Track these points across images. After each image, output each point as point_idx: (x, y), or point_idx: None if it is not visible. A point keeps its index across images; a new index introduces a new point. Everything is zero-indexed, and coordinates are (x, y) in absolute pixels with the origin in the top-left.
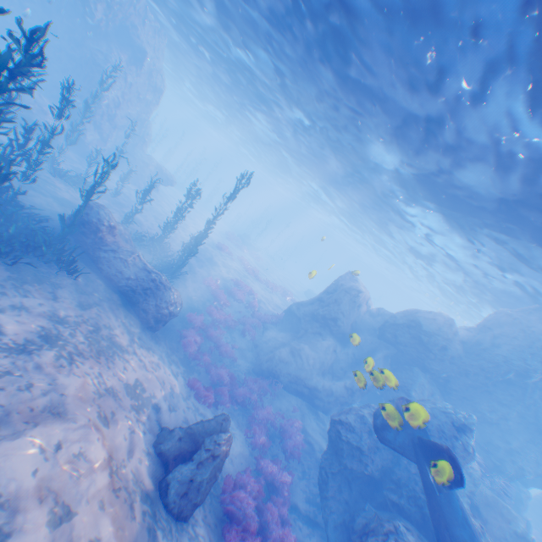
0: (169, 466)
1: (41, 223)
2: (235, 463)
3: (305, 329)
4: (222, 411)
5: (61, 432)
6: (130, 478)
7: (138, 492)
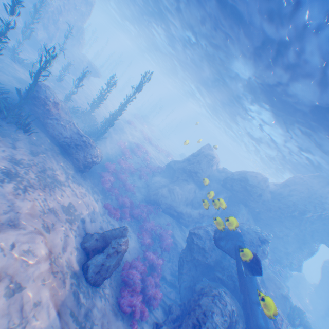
0: (90, 255)
1: (4, 95)
2: (130, 253)
3: (178, 178)
4: (124, 222)
5: (15, 237)
6: (63, 264)
7: (68, 272)
